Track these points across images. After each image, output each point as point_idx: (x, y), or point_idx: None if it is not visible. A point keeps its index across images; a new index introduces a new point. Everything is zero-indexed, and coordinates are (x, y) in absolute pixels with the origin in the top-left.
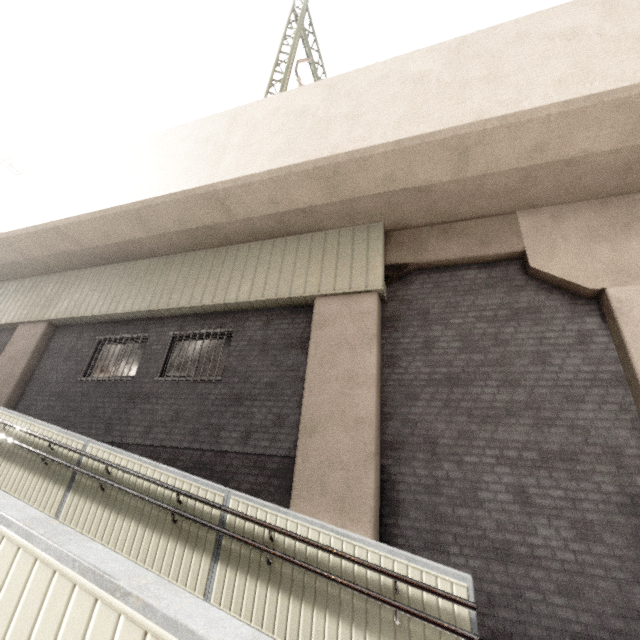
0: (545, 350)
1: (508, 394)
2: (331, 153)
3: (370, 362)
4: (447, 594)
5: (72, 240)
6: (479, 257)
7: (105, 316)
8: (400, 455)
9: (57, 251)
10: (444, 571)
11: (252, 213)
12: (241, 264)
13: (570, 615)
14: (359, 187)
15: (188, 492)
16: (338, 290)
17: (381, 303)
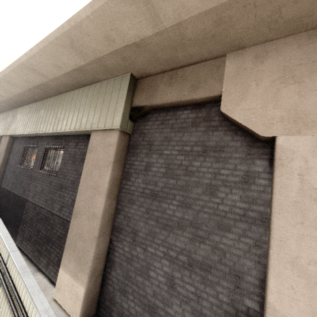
0: (216, 184)
1: (182, 213)
2: (59, 23)
3: (106, 179)
4: None
5: None
6: (189, 100)
7: (23, 135)
8: (119, 236)
9: None
10: None
11: (54, 74)
12: (65, 106)
13: None
14: (95, 49)
15: None
16: (99, 127)
17: (129, 134)
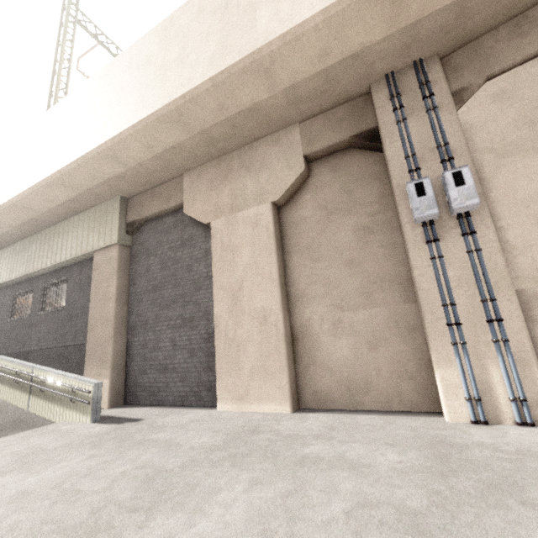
0: (191, 263)
1: (175, 291)
2: (51, 172)
3: (113, 287)
4: (83, 390)
5: None
6: (167, 209)
7: (10, 281)
8: (134, 332)
9: None
10: (88, 382)
11: (46, 208)
12: (61, 236)
13: (182, 389)
14: (84, 184)
15: (19, 370)
16: (100, 247)
17: (130, 247)
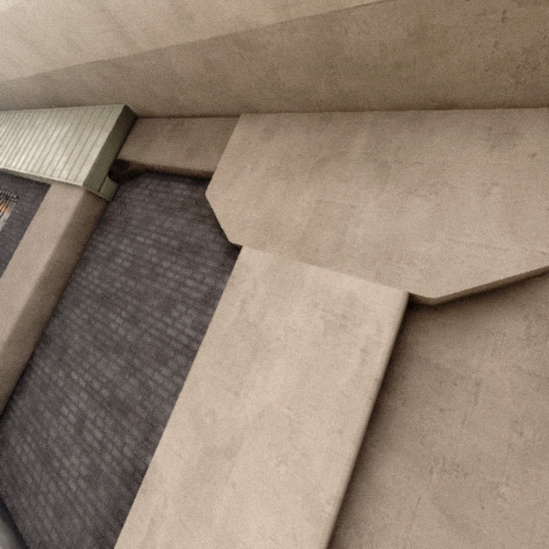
0: (176, 298)
1: (126, 330)
2: None
3: (43, 260)
4: None
5: None
6: (184, 169)
7: None
8: (45, 350)
9: None
10: None
11: (12, 73)
12: (33, 131)
13: (49, 528)
14: (58, 52)
15: None
16: (60, 178)
17: (108, 201)
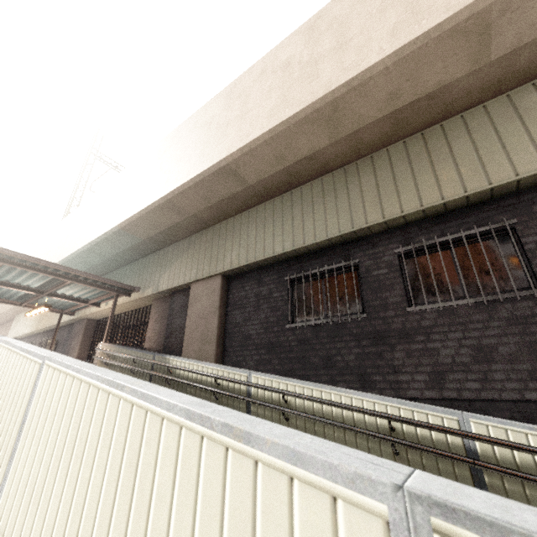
0: None
1: None
2: None
3: None
4: None
5: (237, 179)
6: None
7: (289, 253)
8: None
9: (216, 199)
10: None
11: (527, 35)
12: (486, 132)
13: None
14: None
15: None
16: None
17: None
